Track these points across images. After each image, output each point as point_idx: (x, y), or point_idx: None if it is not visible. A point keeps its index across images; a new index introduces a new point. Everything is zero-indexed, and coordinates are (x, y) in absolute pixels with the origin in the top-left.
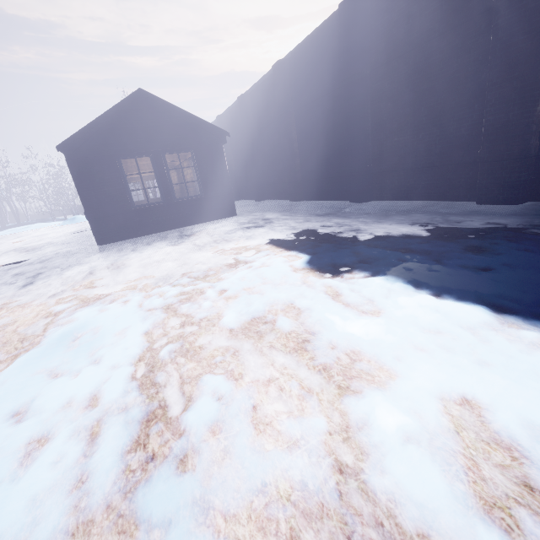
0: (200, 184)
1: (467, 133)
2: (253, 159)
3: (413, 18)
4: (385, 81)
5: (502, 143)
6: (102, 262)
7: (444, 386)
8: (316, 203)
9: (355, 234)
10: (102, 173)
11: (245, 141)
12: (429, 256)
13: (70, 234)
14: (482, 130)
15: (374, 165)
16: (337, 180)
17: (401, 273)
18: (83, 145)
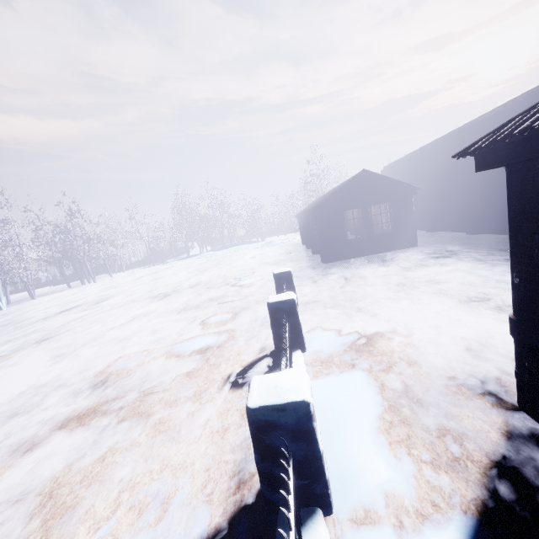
0: (392, 224)
1: None
2: (429, 198)
3: None
4: None
5: None
6: (343, 274)
7: None
8: (497, 237)
9: None
10: (332, 220)
11: (422, 183)
12: None
13: (285, 255)
14: None
15: None
16: None
17: None
18: (327, 206)
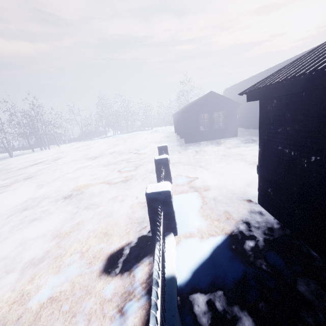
0: (225, 123)
1: None
2: (247, 109)
3: None
4: None
5: None
6: (195, 149)
7: None
8: None
9: None
10: (192, 119)
11: (245, 100)
12: None
13: (164, 138)
14: None
15: None
16: None
17: None
18: (189, 110)
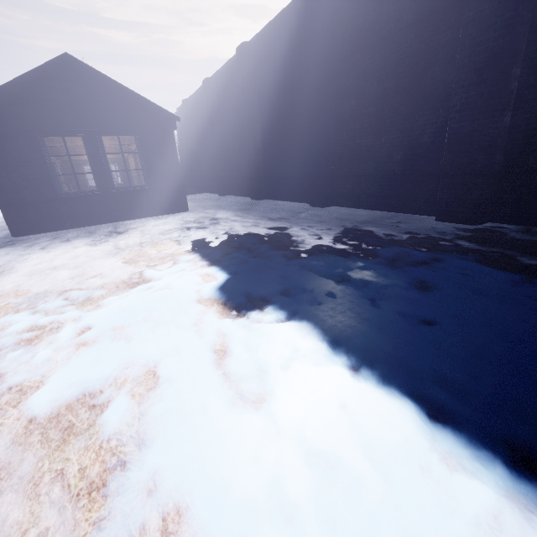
0: (145, 173)
1: (431, 141)
2: (217, 150)
3: (380, 5)
4: (349, 75)
5: (465, 154)
6: None
7: None
8: (277, 204)
9: (296, 249)
10: (18, 151)
11: (210, 130)
12: (366, 292)
13: None
14: (445, 138)
15: (335, 168)
16: (299, 180)
17: (320, 321)
18: None
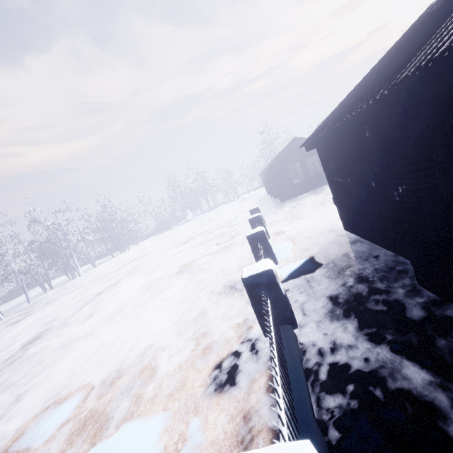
0: (321, 167)
1: None
2: None
3: None
4: None
5: None
6: (292, 205)
7: None
8: None
9: None
10: (281, 173)
11: None
12: None
13: (256, 204)
14: None
15: None
16: None
17: None
18: (276, 165)
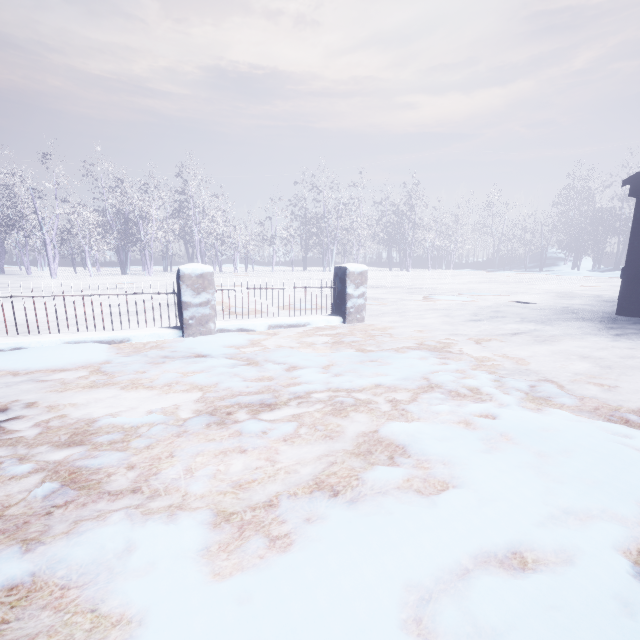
0: None
1: None
2: None
3: None
4: None
5: None
6: (556, 331)
7: (150, 635)
8: None
9: None
10: None
11: None
12: None
13: None
14: None
15: None
16: None
17: None
18: None
